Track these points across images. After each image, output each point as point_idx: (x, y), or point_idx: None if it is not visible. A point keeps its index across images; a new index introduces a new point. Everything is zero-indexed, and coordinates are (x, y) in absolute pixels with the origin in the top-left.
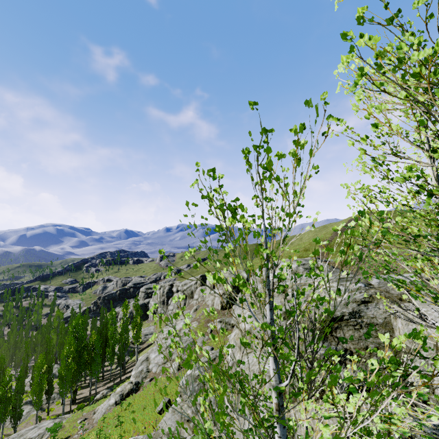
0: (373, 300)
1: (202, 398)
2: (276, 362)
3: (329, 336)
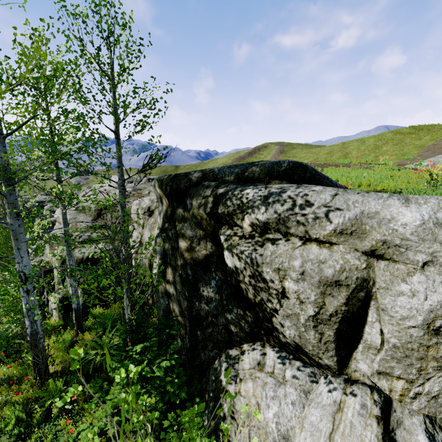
0: (129, 198)
1: None
2: None
3: (99, 218)
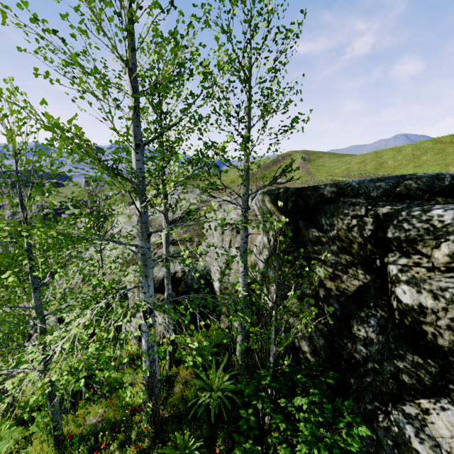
0: (199, 211)
1: (0, 233)
2: (22, 210)
3: None
